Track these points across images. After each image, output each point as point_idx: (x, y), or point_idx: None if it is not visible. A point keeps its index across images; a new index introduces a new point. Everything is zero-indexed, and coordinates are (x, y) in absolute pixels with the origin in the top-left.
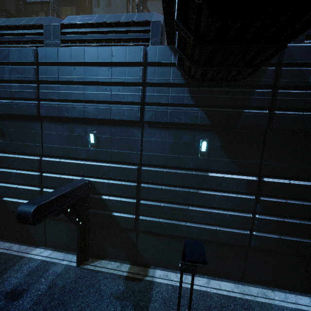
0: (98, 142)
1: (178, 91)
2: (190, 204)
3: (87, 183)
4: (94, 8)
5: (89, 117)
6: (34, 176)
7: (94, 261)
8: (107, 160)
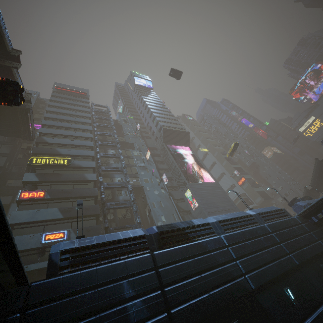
0: None
1: (319, 231)
2: None
3: None
4: (152, 208)
5: (314, 255)
6: None
7: None
8: None
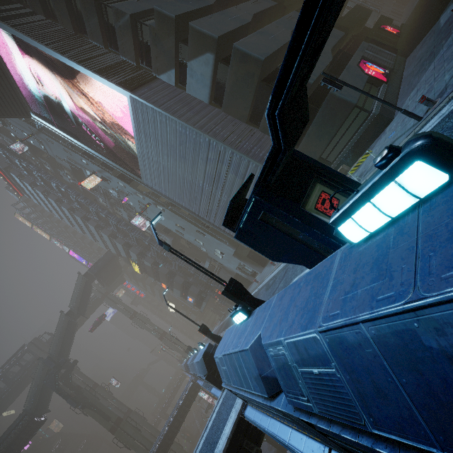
0: None
1: None
2: None
3: None
4: (184, 238)
5: None
6: None
7: None
8: None
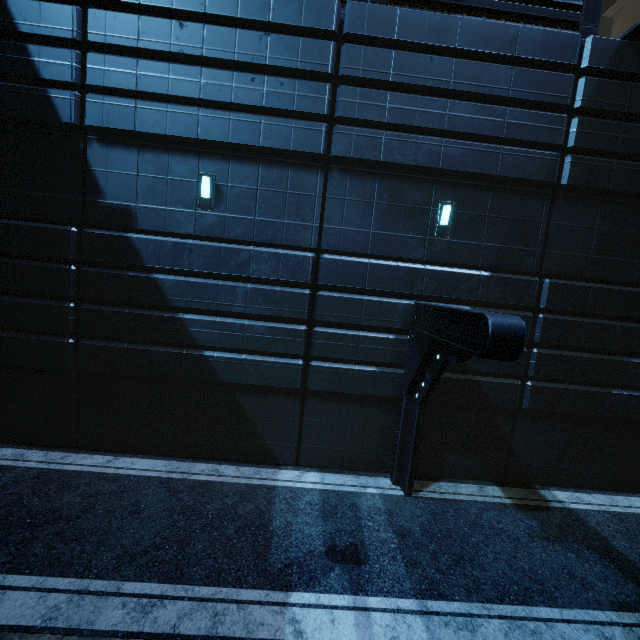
0: (455, 224)
1: (636, 130)
2: (630, 353)
3: None
4: None
5: (451, 169)
6: (298, 296)
7: (426, 485)
8: (470, 263)
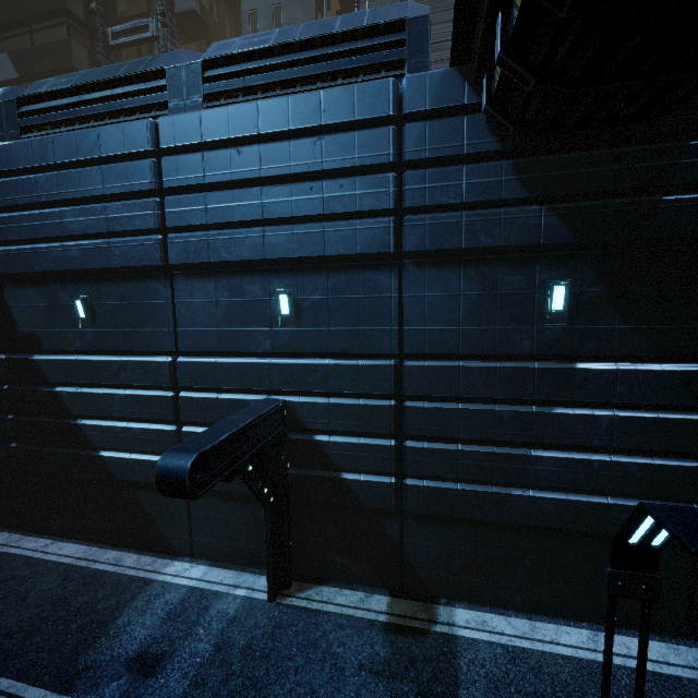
0: (298, 311)
1: (484, 171)
2: (532, 444)
3: (280, 407)
4: None
5: (277, 257)
6: (162, 399)
7: (305, 589)
8: (320, 351)
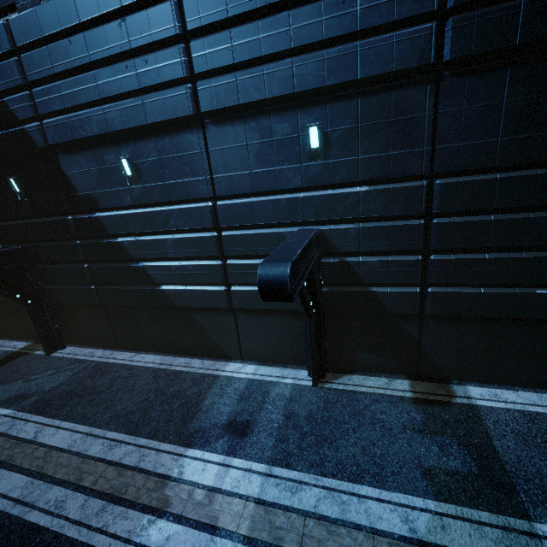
0: (327, 144)
1: None
2: None
3: (316, 234)
4: None
5: (307, 89)
6: (207, 239)
7: (338, 377)
8: (349, 181)
